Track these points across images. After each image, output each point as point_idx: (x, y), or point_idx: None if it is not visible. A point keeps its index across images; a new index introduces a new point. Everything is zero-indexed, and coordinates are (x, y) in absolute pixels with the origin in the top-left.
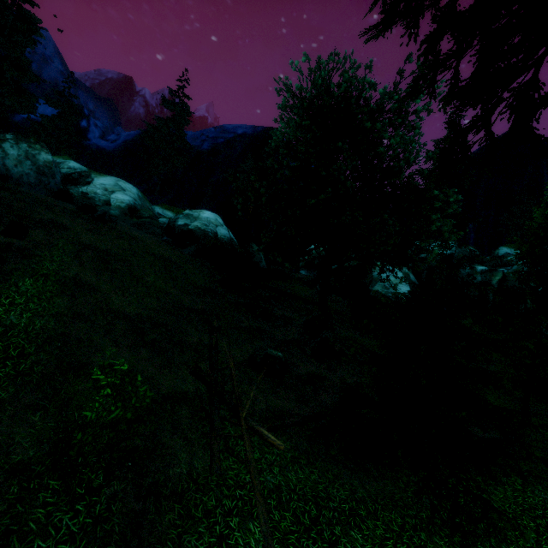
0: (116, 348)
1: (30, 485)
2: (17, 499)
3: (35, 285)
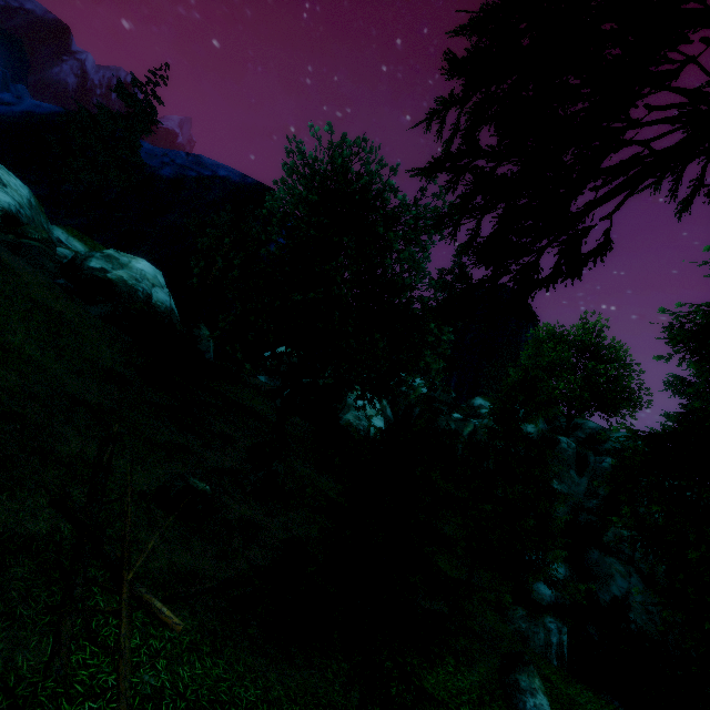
0: None
1: None
2: None
3: None
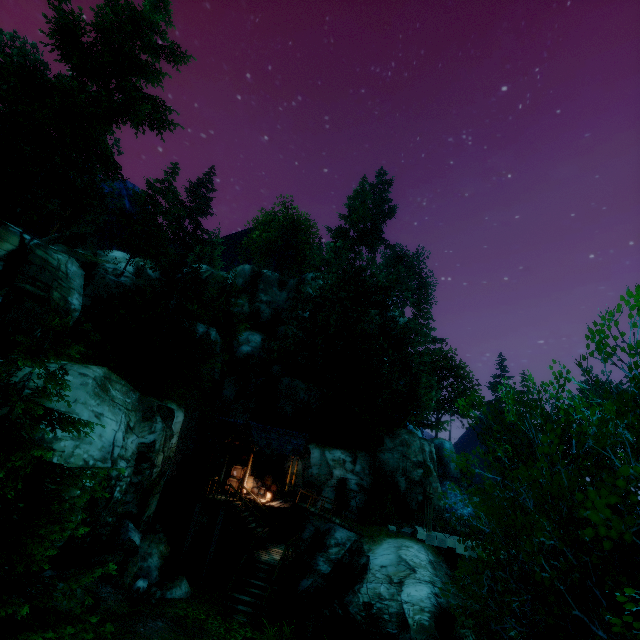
0: None
1: None
2: None
3: None
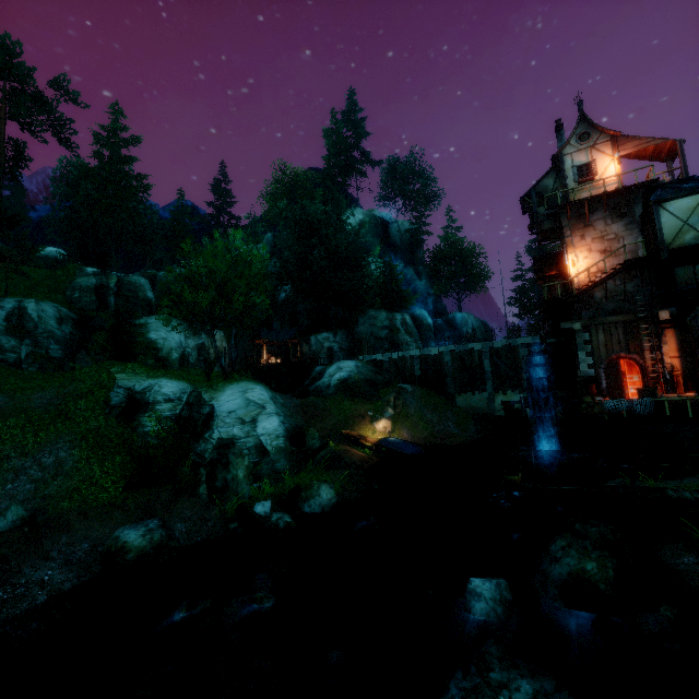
0: None
1: None
2: None
3: None
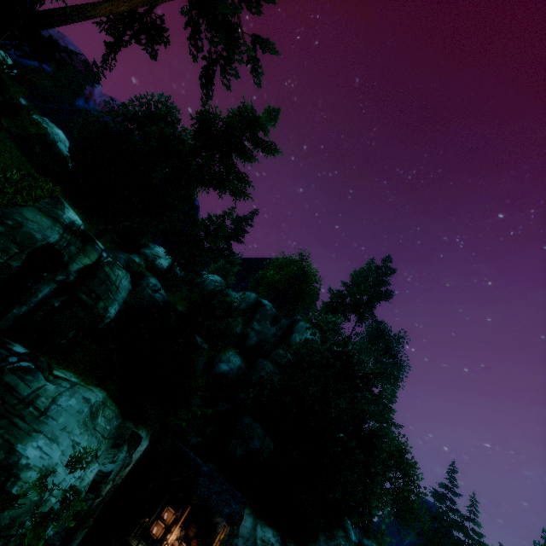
0: None
1: None
2: None
3: None
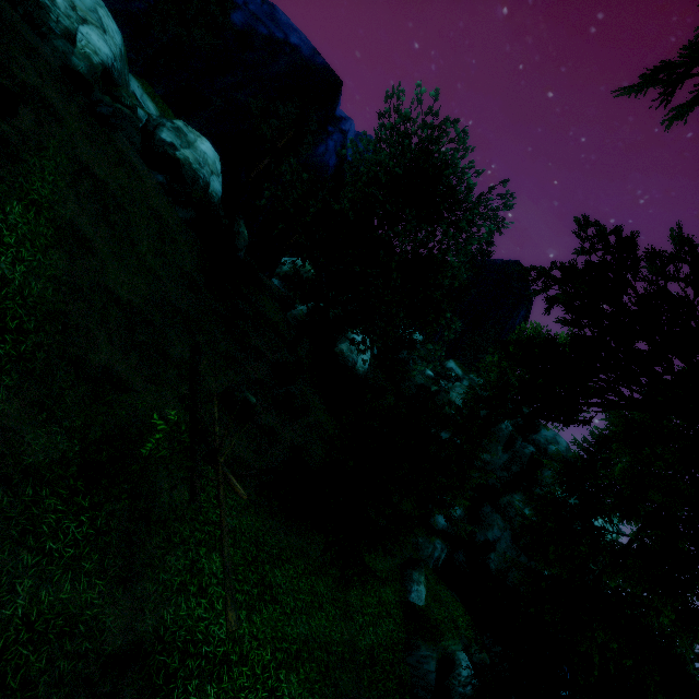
0: (110, 346)
1: (42, 490)
2: (33, 502)
3: (26, 218)
